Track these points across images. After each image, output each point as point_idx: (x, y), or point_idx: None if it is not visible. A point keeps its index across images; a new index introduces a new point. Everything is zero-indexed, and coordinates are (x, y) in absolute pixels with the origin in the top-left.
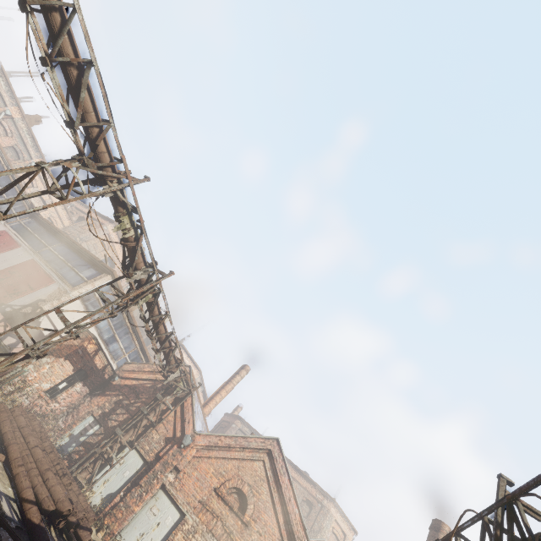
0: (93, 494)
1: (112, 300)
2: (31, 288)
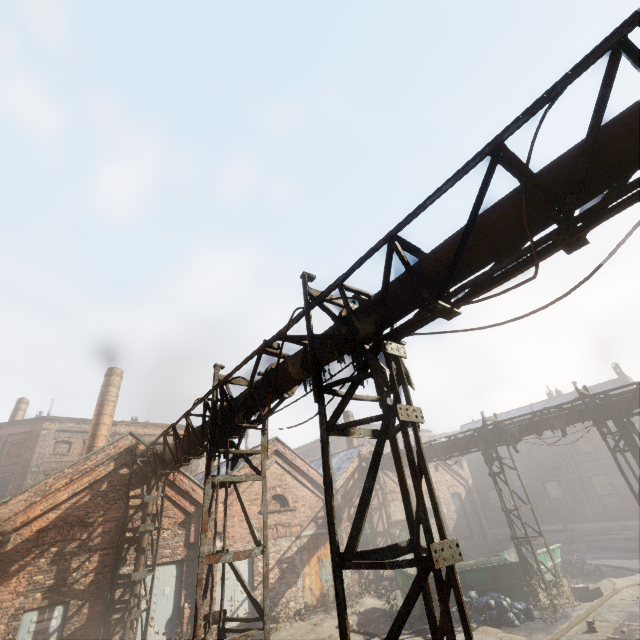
0: None
1: None
2: None
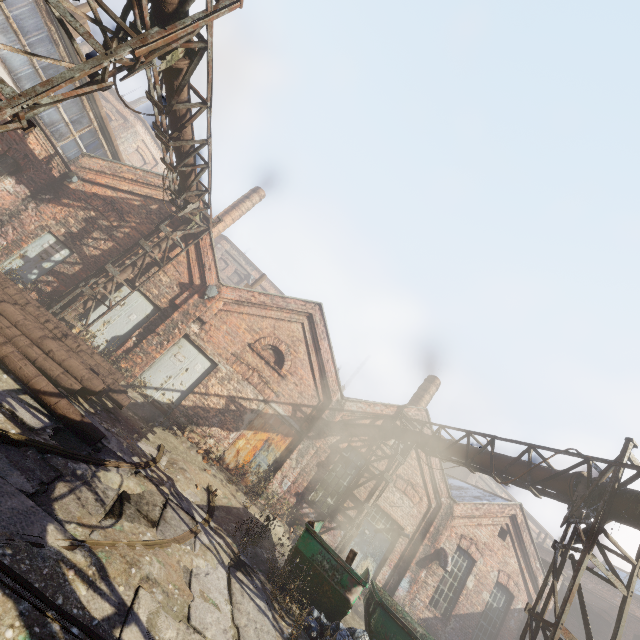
0: (92, 335)
1: (27, 1)
2: None
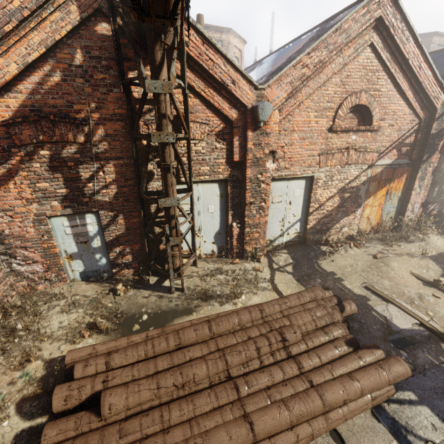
0: (199, 250)
1: None
2: None
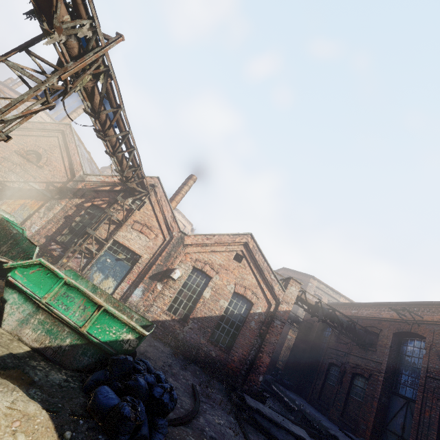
0: None
1: None
2: None
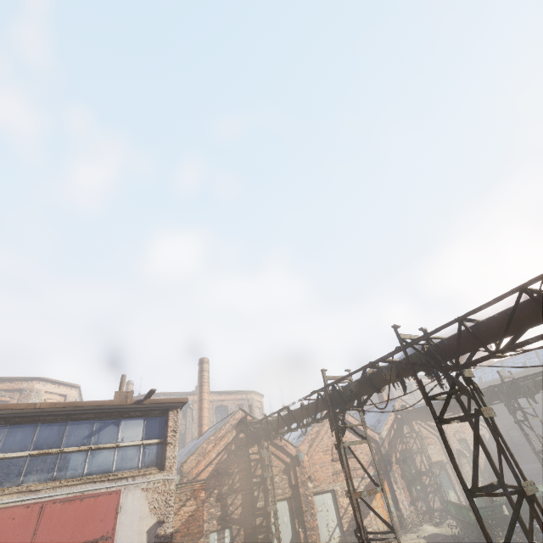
0: None
1: None
2: (101, 540)
